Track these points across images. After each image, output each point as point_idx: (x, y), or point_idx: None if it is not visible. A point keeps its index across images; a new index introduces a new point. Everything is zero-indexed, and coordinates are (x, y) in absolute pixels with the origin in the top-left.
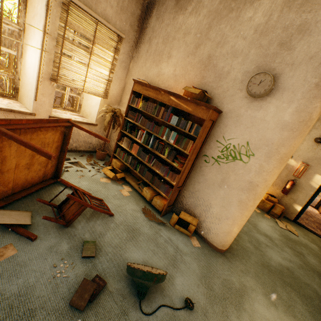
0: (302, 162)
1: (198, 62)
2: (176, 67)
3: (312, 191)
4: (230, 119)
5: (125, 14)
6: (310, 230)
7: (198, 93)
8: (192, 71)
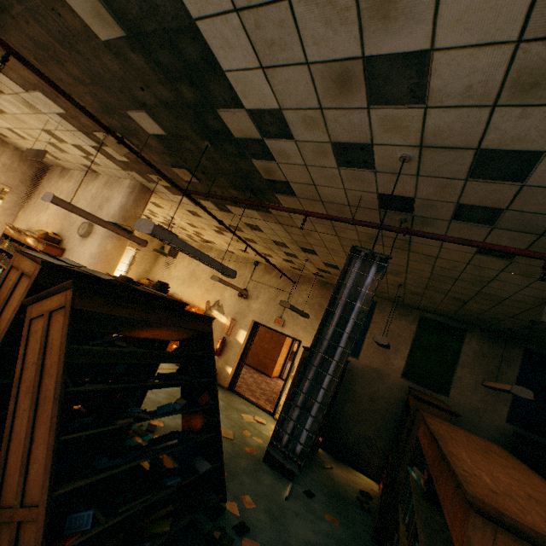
0: (231, 318)
1: (63, 214)
2: (50, 217)
3: (239, 348)
4: (70, 254)
5: (14, 173)
6: (242, 396)
7: (46, 234)
8: (58, 220)
